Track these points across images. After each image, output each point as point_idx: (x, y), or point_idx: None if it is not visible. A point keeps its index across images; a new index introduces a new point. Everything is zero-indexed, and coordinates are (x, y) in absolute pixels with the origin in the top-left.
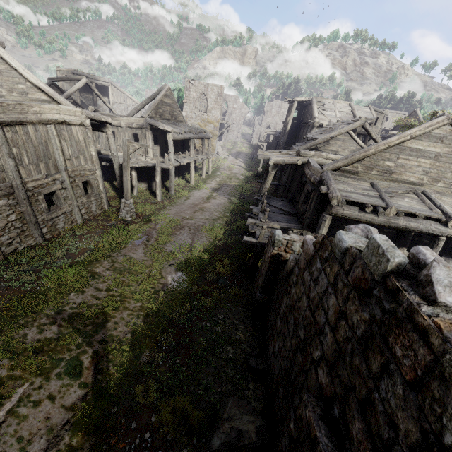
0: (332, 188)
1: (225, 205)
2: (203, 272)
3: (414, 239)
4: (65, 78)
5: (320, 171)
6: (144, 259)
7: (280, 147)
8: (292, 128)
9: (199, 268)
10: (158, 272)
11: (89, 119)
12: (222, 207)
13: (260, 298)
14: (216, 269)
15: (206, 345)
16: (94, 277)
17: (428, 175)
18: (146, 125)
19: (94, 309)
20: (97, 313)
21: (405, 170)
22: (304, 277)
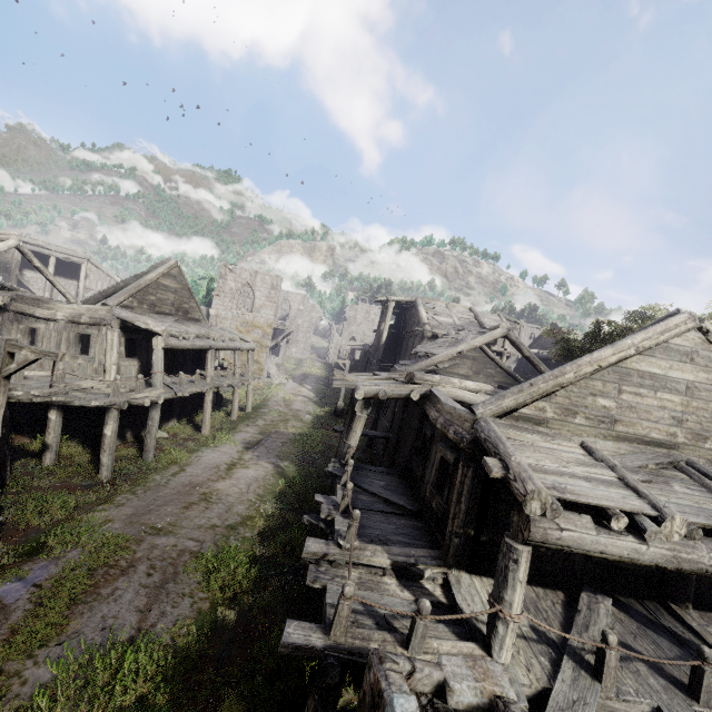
0: (518, 467)
1: (266, 483)
2: None
3: None
4: None
5: (470, 418)
6: None
7: (372, 367)
8: (390, 339)
9: None
10: None
11: None
12: (257, 488)
13: None
14: None
15: None
16: None
17: (683, 426)
18: (110, 319)
19: None
20: None
21: (637, 416)
22: None
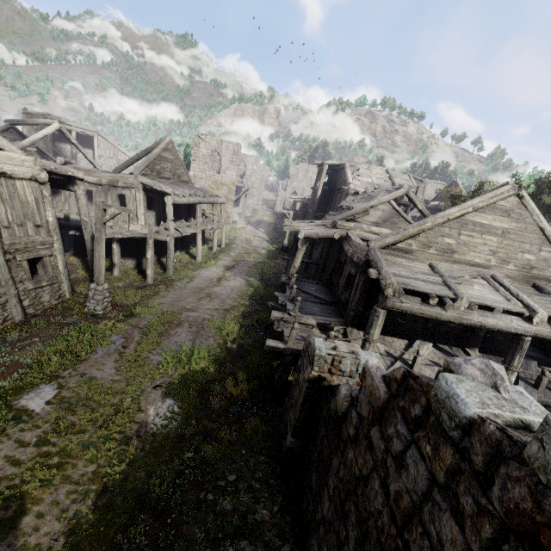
0: (385, 273)
1: (242, 289)
2: (207, 396)
3: (486, 335)
4: (29, 121)
5: (366, 249)
6: (114, 379)
7: (309, 216)
8: (323, 194)
9: (201, 389)
10: (134, 402)
11: (47, 171)
12: (237, 291)
13: (294, 445)
14: (226, 389)
15: (204, 544)
16: (20, 420)
17: (496, 255)
18: (137, 184)
19: (2, 489)
20: (7, 498)
21: (468, 249)
22: (370, 437)
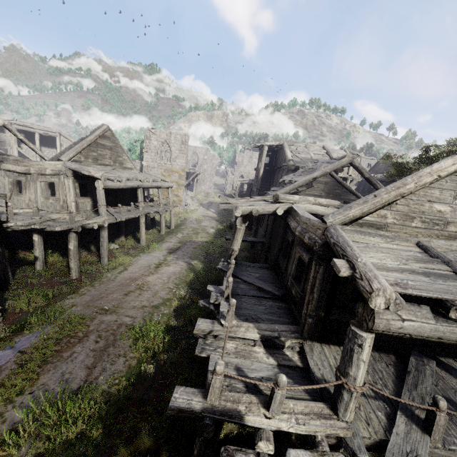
0: (364, 267)
1: (181, 276)
2: None
3: None
4: None
5: (321, 227)
6: None
7: (253, 194)
8: (265, 174)
9: None
10: None
11: None
12: (174, 279)
13: None
14: None
15: None
16: None
17: None
18: (65, 170)
19: None
20: None
21: None
22: None
